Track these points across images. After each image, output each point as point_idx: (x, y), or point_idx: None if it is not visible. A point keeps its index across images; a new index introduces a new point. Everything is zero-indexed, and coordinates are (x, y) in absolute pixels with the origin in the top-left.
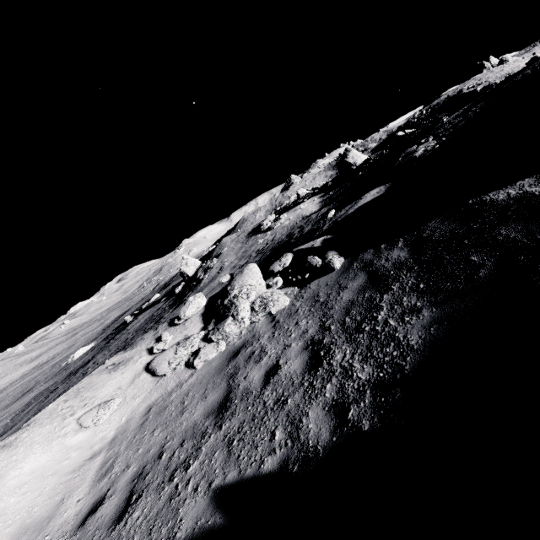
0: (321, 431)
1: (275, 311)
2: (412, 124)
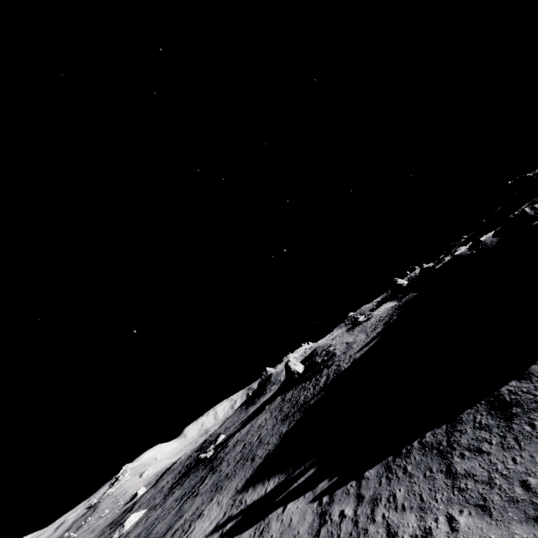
0: None
1: None
2: None
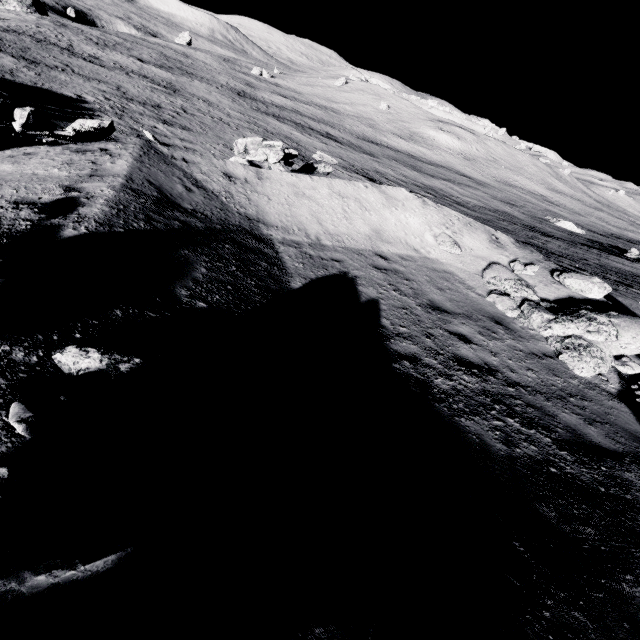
0: (398, 347)
1: (562, 359)
2: None
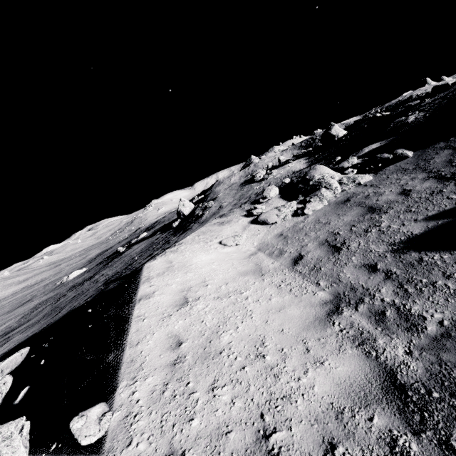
0: None
1: (363, 183)
2: (368, 119)
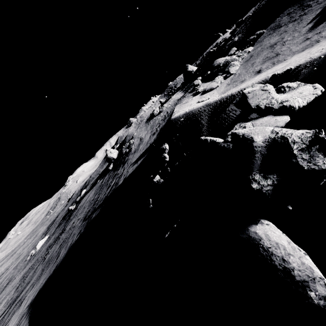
0: (325, 2)
1: (250, 51)
2: (199, 64)
